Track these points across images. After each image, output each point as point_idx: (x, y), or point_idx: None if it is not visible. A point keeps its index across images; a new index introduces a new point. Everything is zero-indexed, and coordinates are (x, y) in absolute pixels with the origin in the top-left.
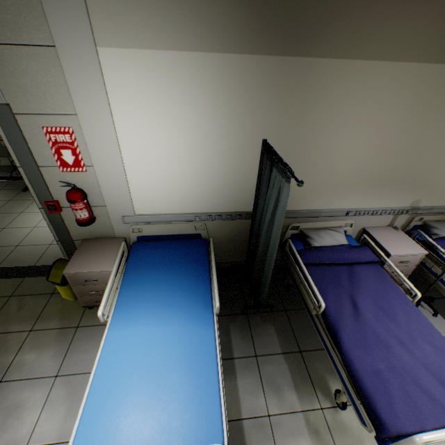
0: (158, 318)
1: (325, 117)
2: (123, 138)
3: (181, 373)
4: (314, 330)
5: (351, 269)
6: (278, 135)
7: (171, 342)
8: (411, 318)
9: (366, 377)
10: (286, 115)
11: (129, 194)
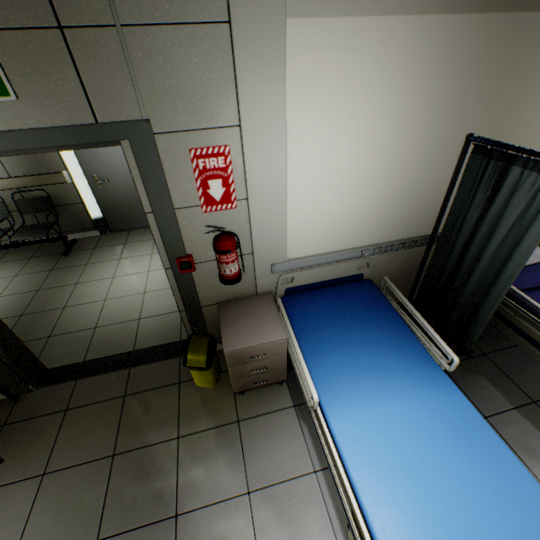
0: (381, 391)
1: None
2: (292, 154)
3: (465, 458)
4: (533, 373)
5: None
6: (482, 127)
7: (421, 419)
8: None
9: None
10: (499, 98)
11: (286, 232)
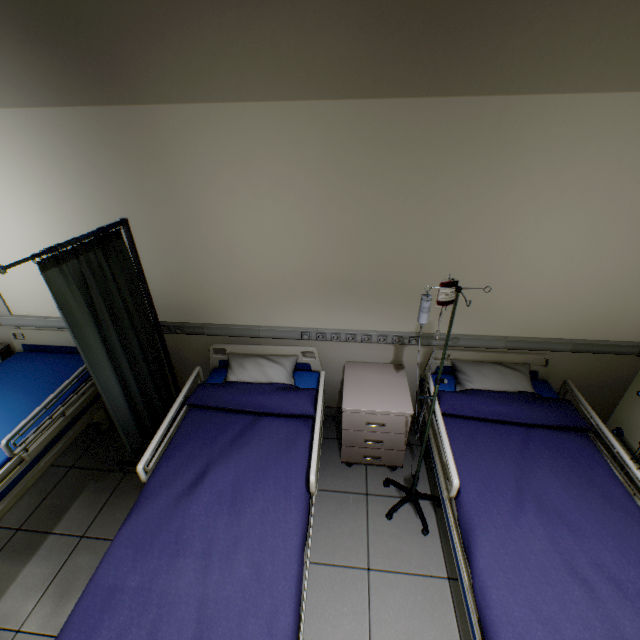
0: None
1: (202, 186)
2: None
3: None
4: None
5: (255, 422)
6: (148, 213)
7: None
8: (269, 517)
9: (90, 594)
10: (146, 185)
11: None
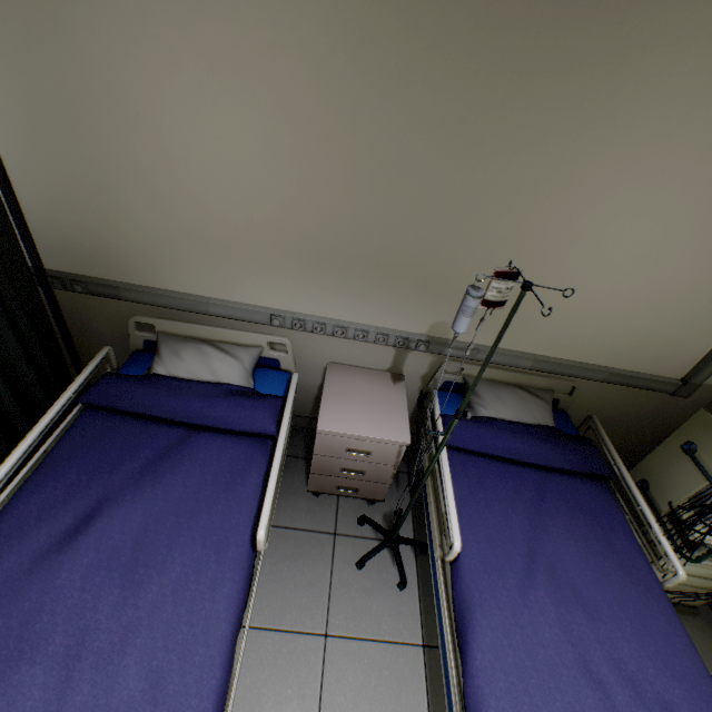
0: None
1: (113, 32)
2: None
3: None
4: None
5: (186, 439)
6: (9, 67)
7: None
8: (188, 592)
9: None
10: (1, 5)
11: None
